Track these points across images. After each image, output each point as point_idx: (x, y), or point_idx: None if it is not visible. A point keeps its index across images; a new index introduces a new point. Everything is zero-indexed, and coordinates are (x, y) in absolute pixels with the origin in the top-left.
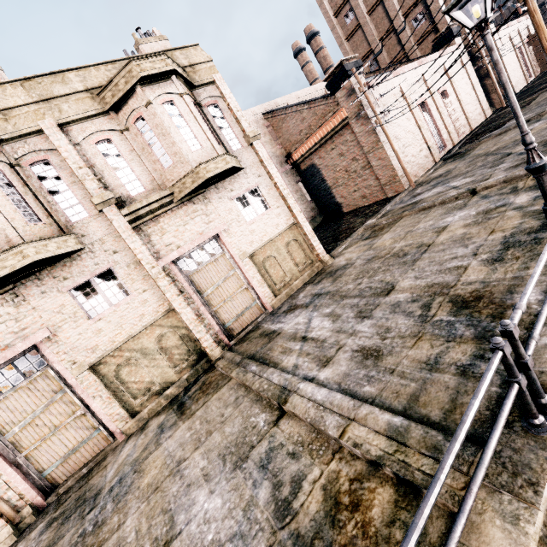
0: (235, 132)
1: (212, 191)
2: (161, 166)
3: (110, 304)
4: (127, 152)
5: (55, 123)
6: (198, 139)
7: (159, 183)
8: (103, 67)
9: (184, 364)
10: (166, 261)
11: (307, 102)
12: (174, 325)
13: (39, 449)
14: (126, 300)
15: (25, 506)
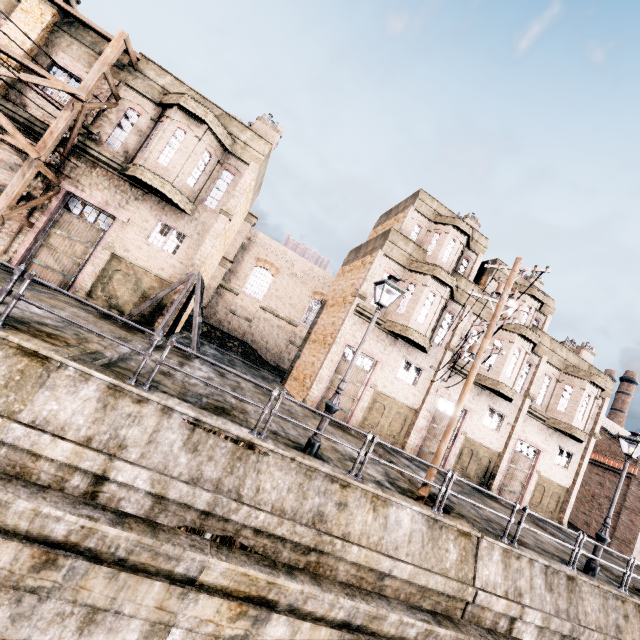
0: (589, 424)
1: (557, 434)
2: (556, 406)
3: (490, 426)
4: (550, 388)
5: (546, 359)
6: (583, 417)
7: (547, 409)
8: (575, 356)
9: (479, 477)
10: (519, 437)
11: (612, 435)
12: (492, 460)
13: (429, 439)
14: (495, 431)
15: (413, 450)
